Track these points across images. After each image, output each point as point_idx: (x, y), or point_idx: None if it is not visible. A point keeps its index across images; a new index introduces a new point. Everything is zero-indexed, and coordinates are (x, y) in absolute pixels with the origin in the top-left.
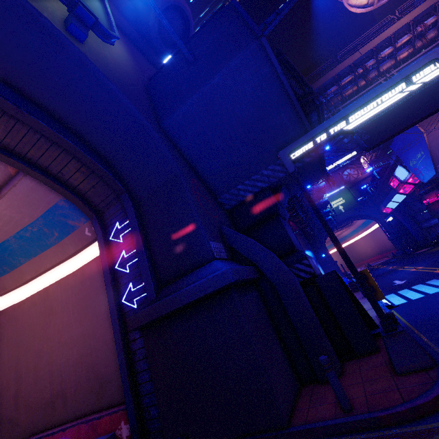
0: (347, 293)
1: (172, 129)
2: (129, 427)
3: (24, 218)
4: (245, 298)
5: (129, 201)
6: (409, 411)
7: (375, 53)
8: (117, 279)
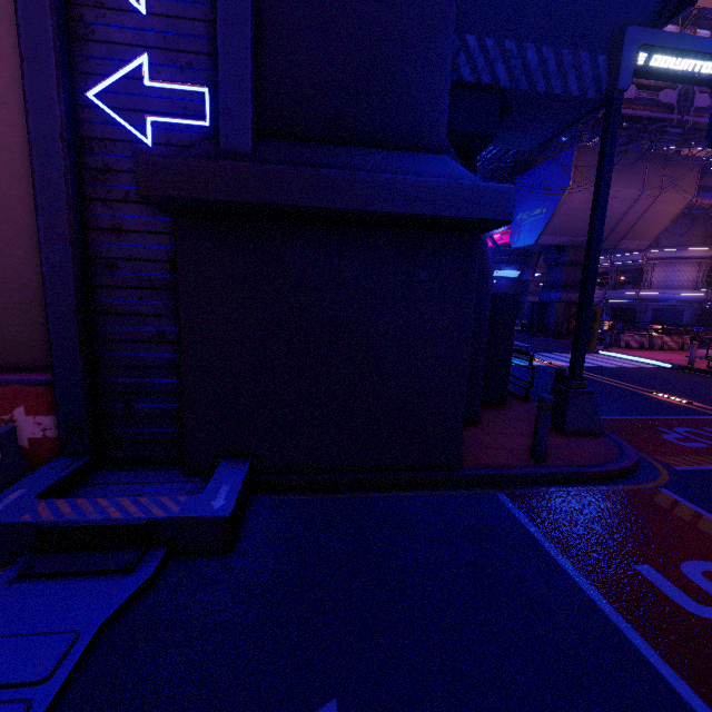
0: None
1: None
2: (58, 423)
3: None
4: None
5: None
6: (618, 471)
7: None
8: (77, 4)
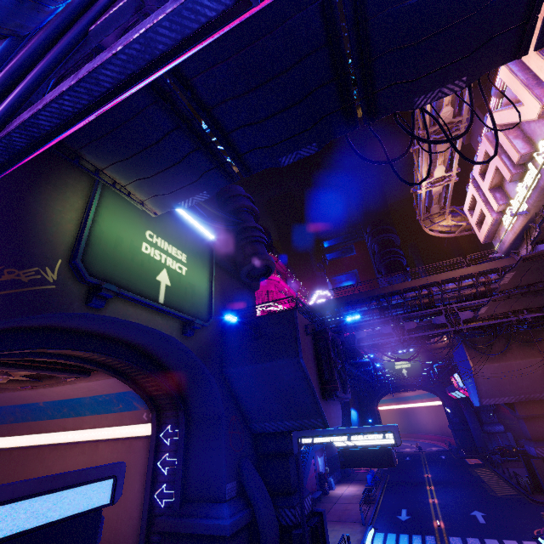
0: (318, 543)
1: (230, 376)
2: None
3: (104, 391)
4: (234, 543)
5: (184, 418)
6: None
7: (440, 286)
8: (156, 474)
